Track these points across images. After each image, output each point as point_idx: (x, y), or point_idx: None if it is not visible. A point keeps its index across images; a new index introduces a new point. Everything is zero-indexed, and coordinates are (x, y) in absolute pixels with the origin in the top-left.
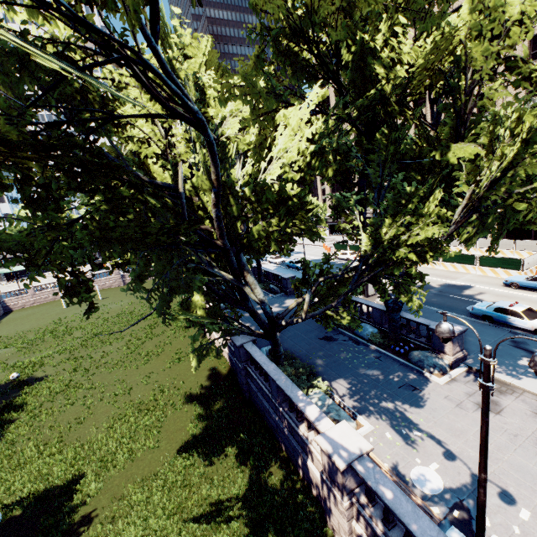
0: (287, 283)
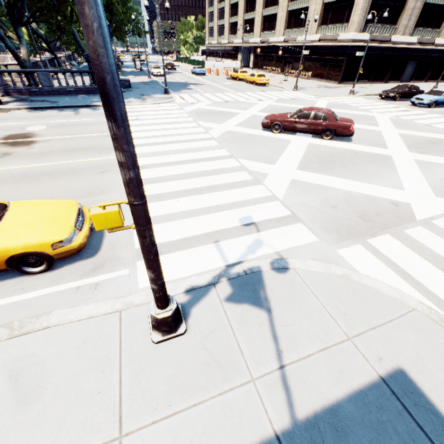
0: None
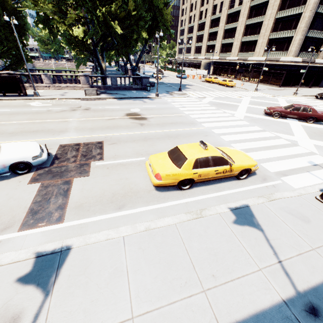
0: (122, 67)
